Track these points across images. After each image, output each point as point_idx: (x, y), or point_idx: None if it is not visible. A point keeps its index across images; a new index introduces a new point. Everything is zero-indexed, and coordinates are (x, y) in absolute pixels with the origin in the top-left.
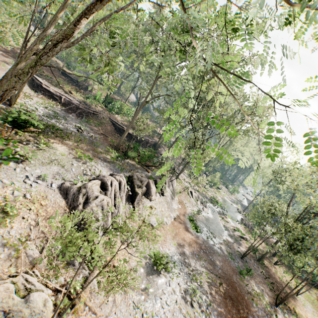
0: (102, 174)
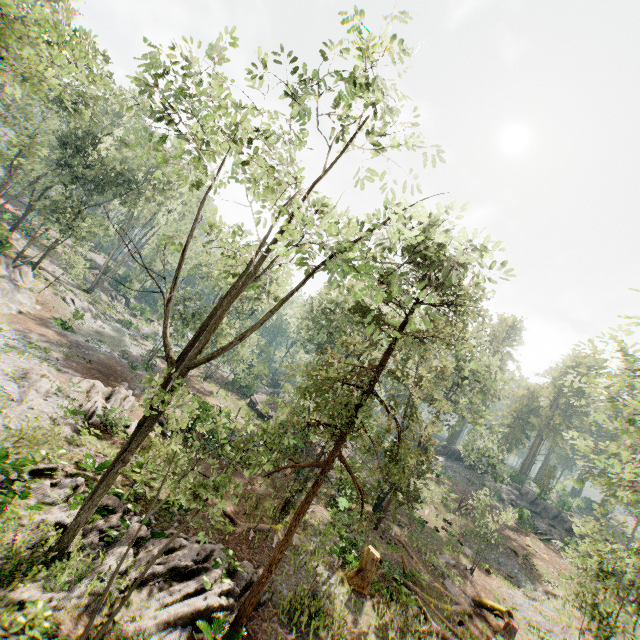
0: None
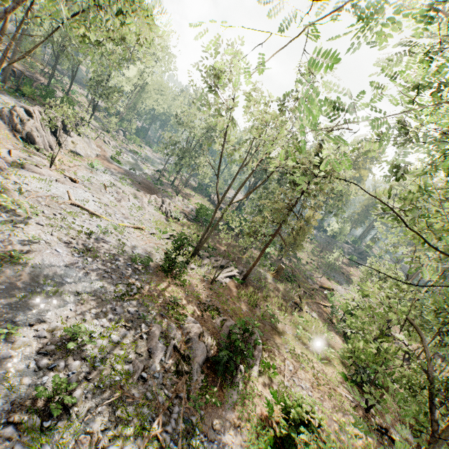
0: (17, 105)
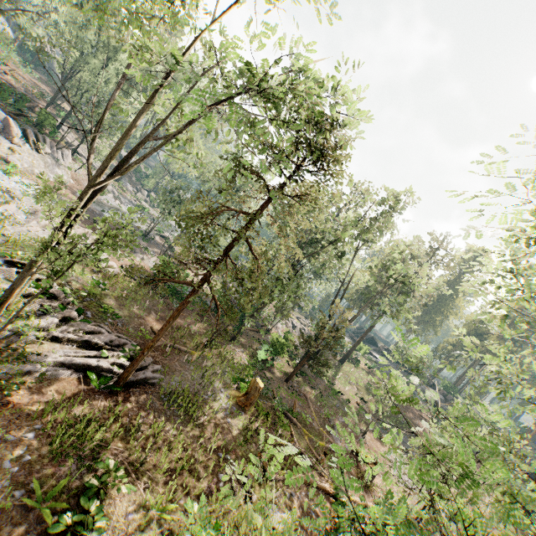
0: None
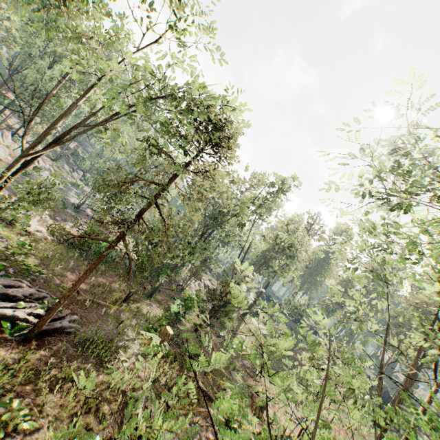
0: None
